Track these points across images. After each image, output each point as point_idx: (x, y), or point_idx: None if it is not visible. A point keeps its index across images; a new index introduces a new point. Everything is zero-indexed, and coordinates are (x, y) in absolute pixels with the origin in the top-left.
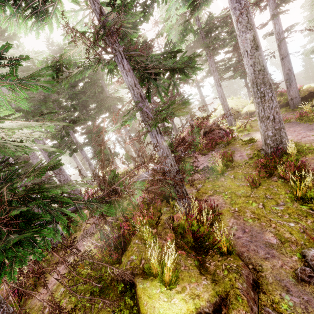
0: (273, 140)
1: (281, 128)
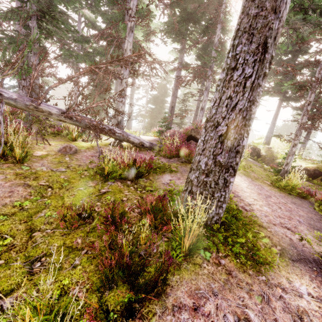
0: (199, 180)
1: (229, 168)
